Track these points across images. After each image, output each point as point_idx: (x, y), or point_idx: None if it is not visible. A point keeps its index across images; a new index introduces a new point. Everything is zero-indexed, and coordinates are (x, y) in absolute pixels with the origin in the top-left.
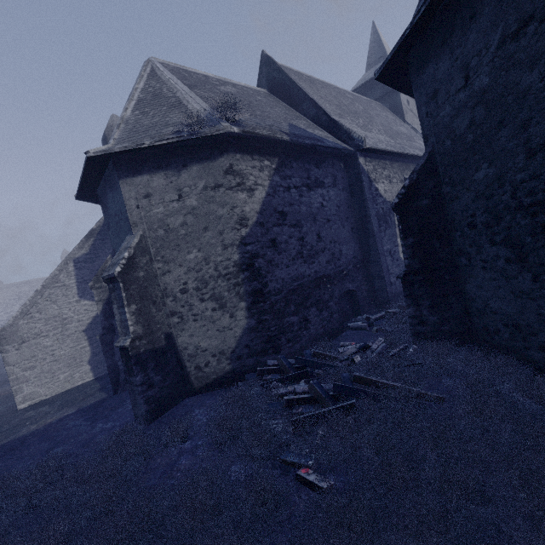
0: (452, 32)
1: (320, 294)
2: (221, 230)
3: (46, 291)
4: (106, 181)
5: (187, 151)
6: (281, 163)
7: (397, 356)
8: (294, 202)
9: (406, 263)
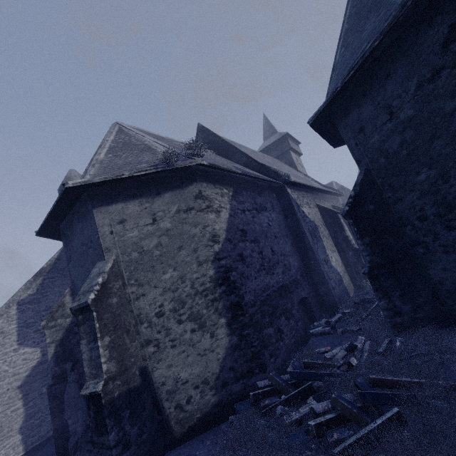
0: (370, 88)
1: (284, 303)
2: (195, 248)
3: None
4: (74, 214)
5: (160, 181)
6: (235, 191)
7: (388, 351)
8: (249, 222)
9: (368, 259)
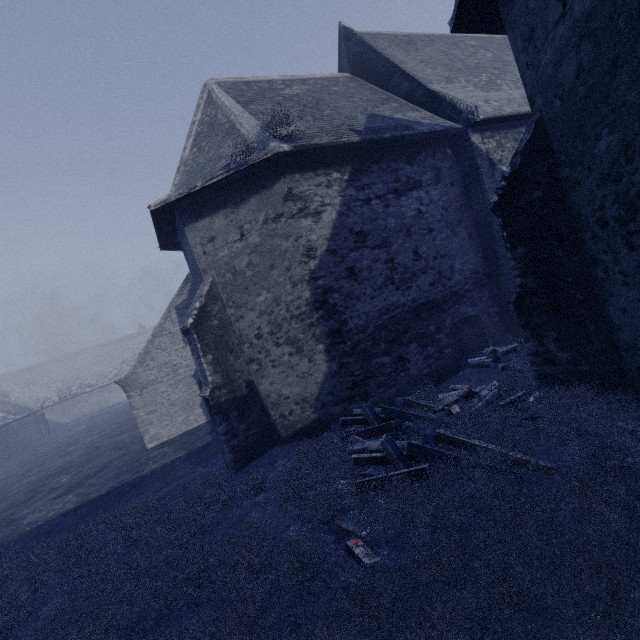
0: None
1: (422, 326)
2: (288, 266)
3: (156, 340)
4: (178, 229)
5: (243, 183)
6: (355, 170)
7: (511, 406)
8: (377, 216)
9: (518, 282)
